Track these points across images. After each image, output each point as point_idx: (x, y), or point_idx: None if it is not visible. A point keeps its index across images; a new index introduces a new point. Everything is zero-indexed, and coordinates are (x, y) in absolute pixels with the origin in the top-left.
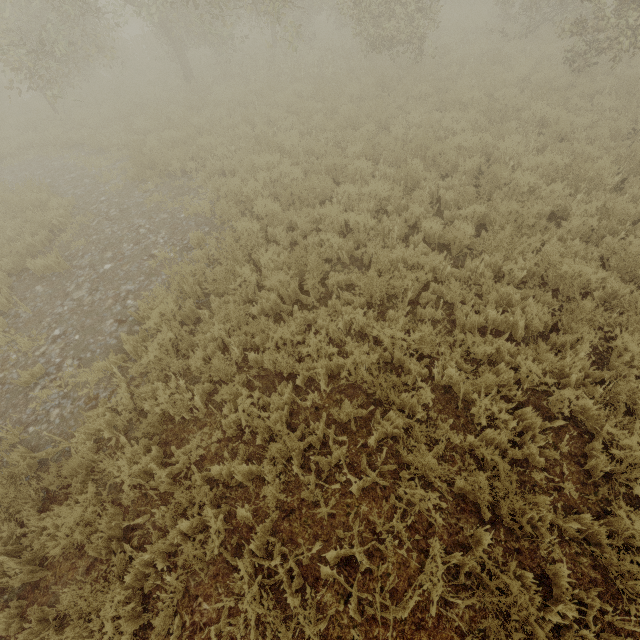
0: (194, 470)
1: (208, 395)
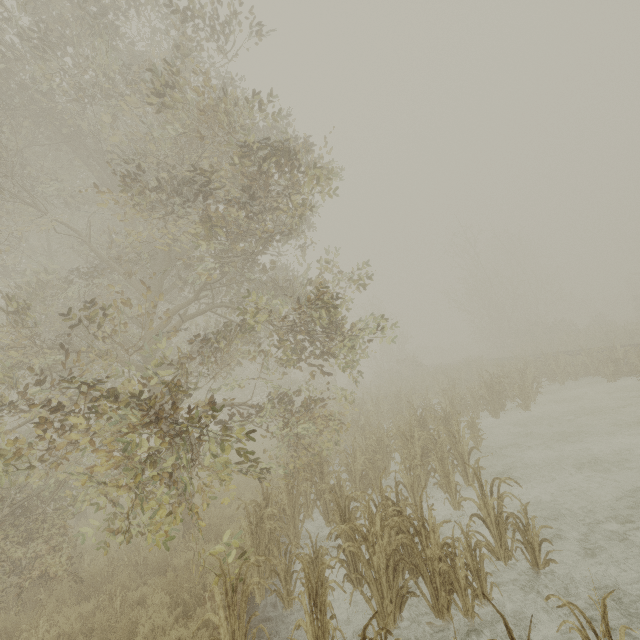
0: None
1: None
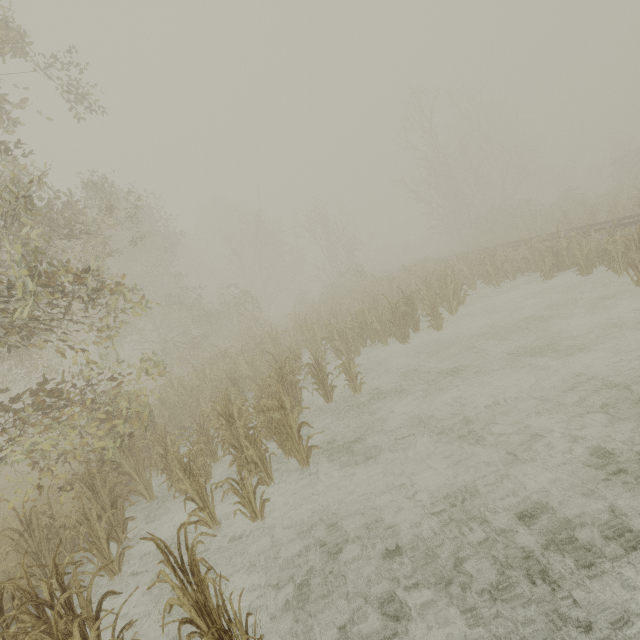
0: None
1: None
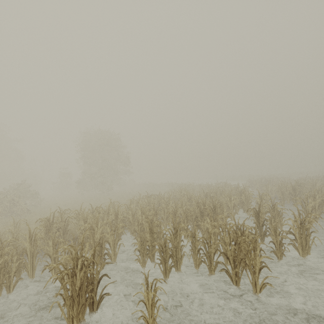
0: None
1: None
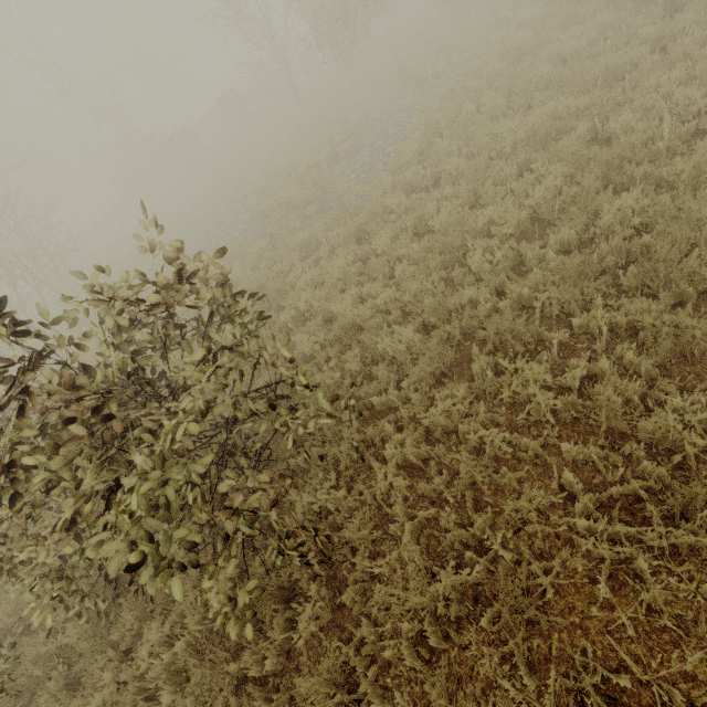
0: (423, 195)
1: (434, 180)
